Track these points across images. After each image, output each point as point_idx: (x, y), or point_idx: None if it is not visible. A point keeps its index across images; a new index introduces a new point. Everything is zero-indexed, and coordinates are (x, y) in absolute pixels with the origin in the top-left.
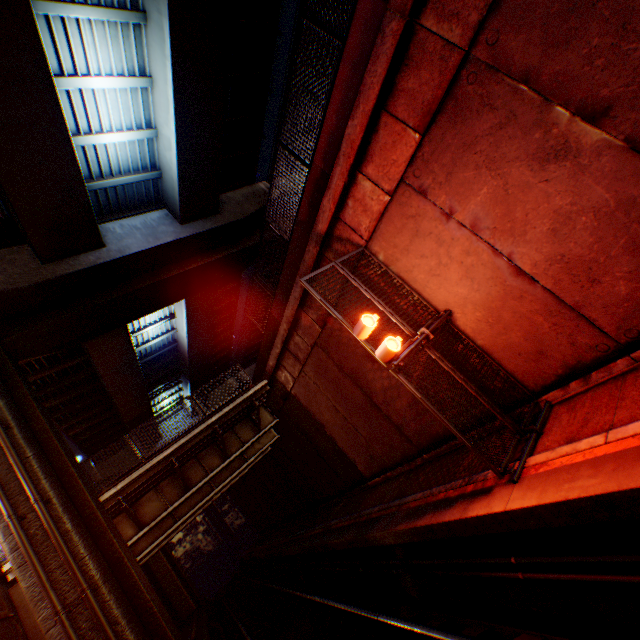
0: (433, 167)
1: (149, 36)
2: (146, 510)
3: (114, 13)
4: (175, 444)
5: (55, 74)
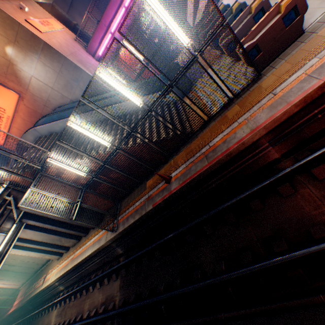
0: None
1: None
2: None
3: None
4: None
5: None
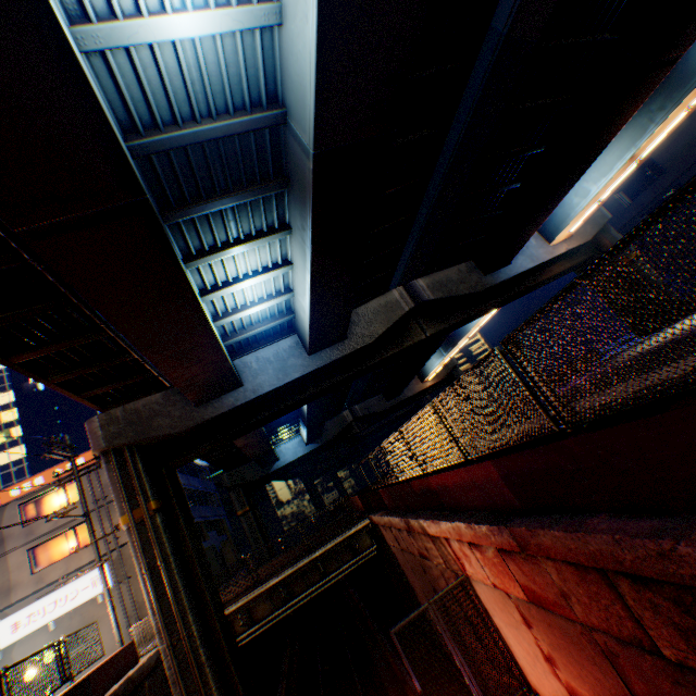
0: (538, 624)
1: (292, 241)
2: (257, 608)
3: (262, 240)
4: (283, 573)
5: (211, 285)
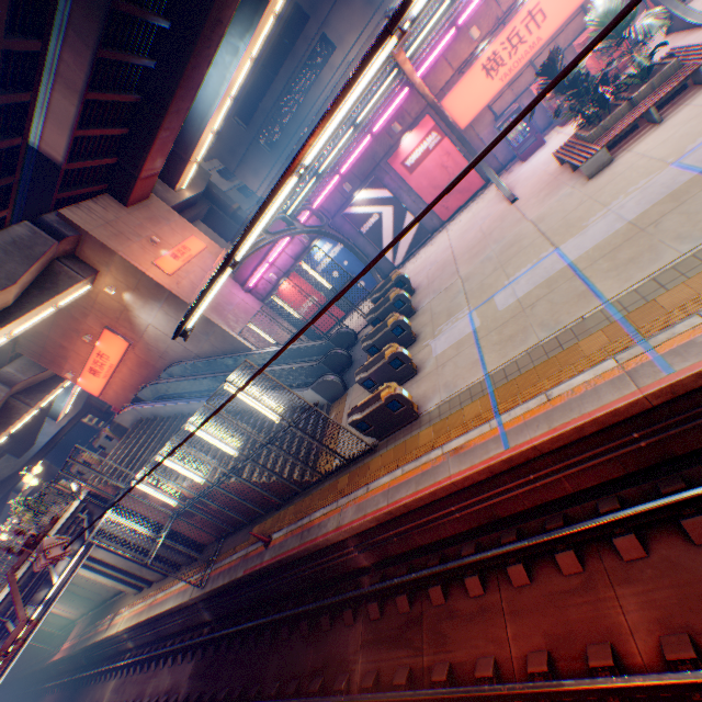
0: None
1: None
2: None
3: None
4: None
5: None
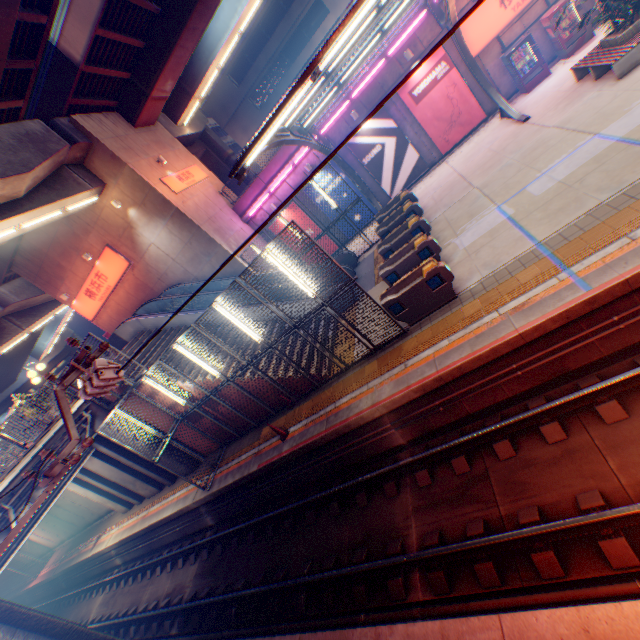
0: None
1: None
2: None
3: None
4: None
5: None
